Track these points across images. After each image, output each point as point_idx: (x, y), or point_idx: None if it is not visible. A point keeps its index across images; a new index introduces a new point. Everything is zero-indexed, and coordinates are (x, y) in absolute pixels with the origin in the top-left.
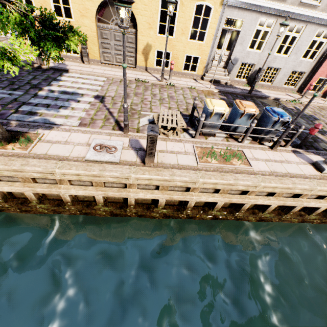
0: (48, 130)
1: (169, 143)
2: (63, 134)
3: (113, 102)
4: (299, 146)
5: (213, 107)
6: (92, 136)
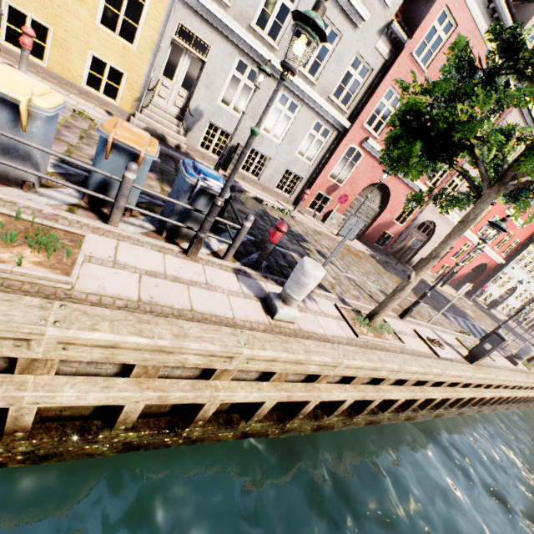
0: None
1: None
2: None
3: None
4: (254, 265)
5: None
6: None
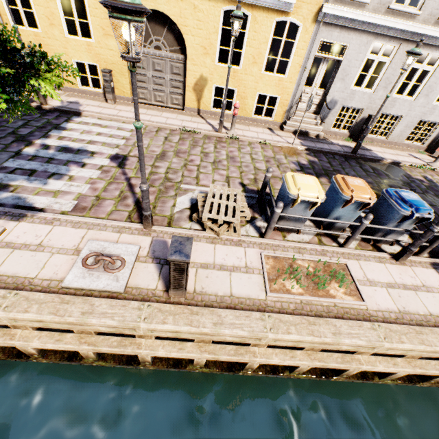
0: (15, 221)
1: (219, 249)
2: (38, 229)
3: (138, 166)
4: None
5: (298, 190)
6: (88, 234)
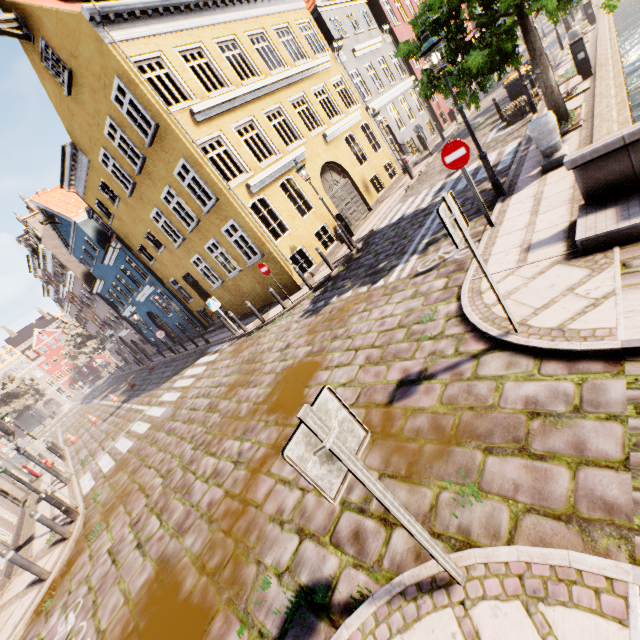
0: None
1: None
2: None
3: None
4: None
5: (521, 72)
6: None
